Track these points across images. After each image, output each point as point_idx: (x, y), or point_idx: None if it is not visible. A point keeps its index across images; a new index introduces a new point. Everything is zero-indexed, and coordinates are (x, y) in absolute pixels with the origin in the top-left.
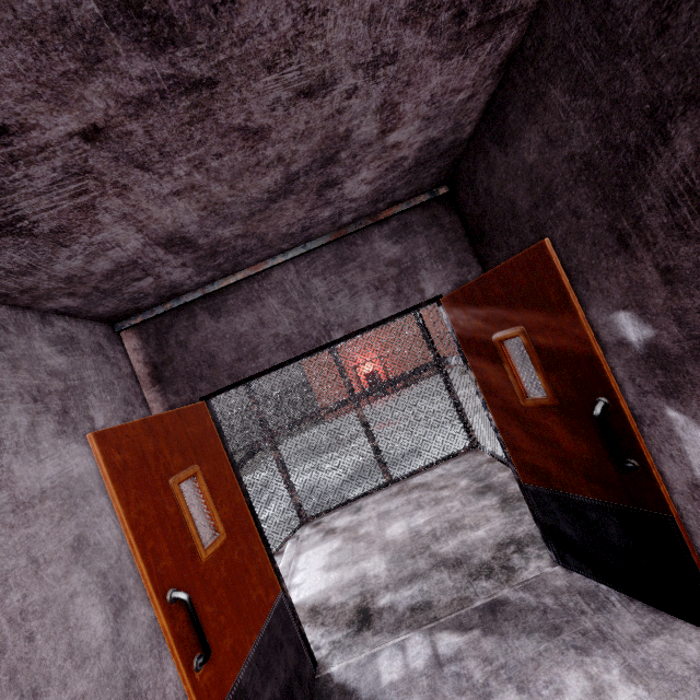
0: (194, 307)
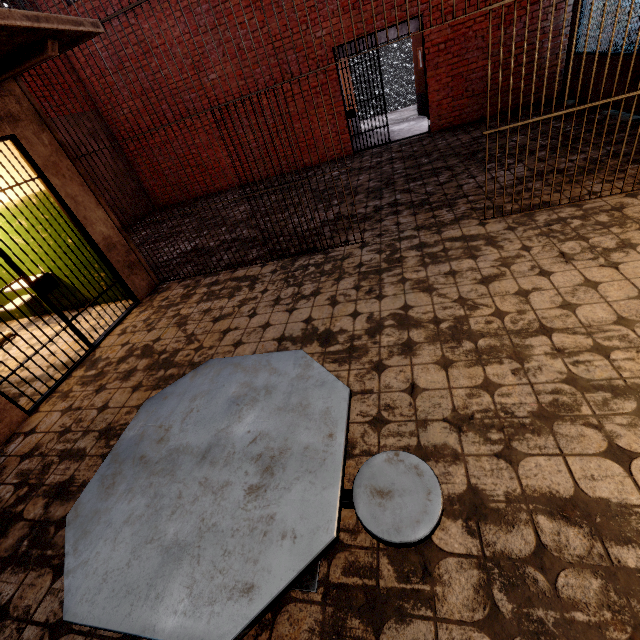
0: None
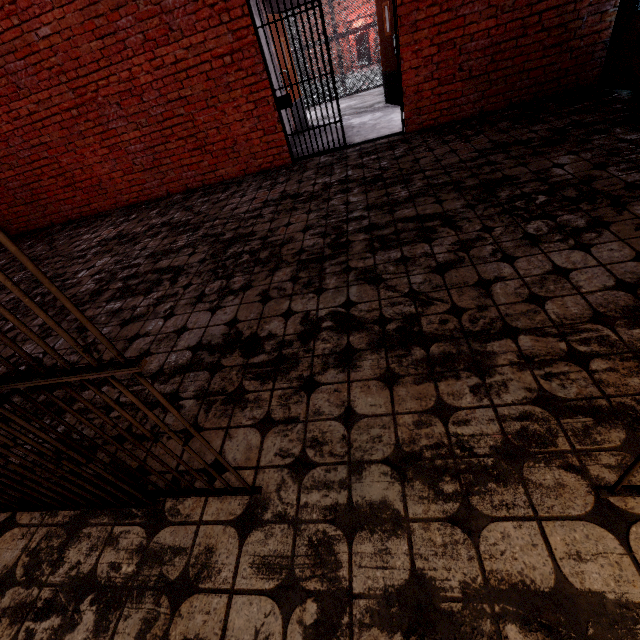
0: None
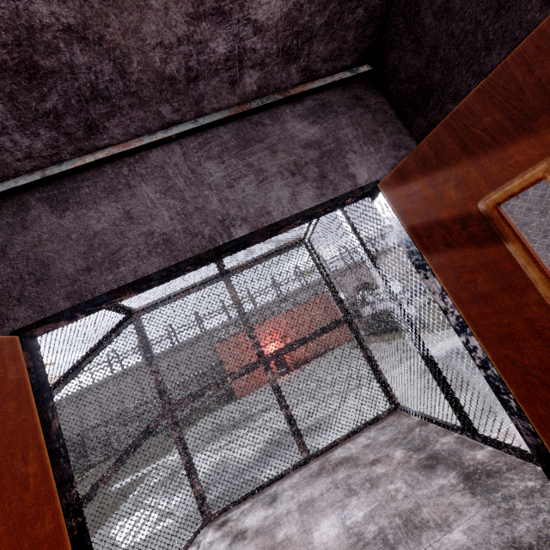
0: (27, 198)
